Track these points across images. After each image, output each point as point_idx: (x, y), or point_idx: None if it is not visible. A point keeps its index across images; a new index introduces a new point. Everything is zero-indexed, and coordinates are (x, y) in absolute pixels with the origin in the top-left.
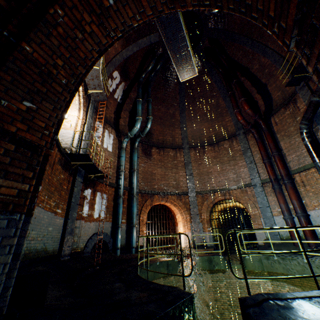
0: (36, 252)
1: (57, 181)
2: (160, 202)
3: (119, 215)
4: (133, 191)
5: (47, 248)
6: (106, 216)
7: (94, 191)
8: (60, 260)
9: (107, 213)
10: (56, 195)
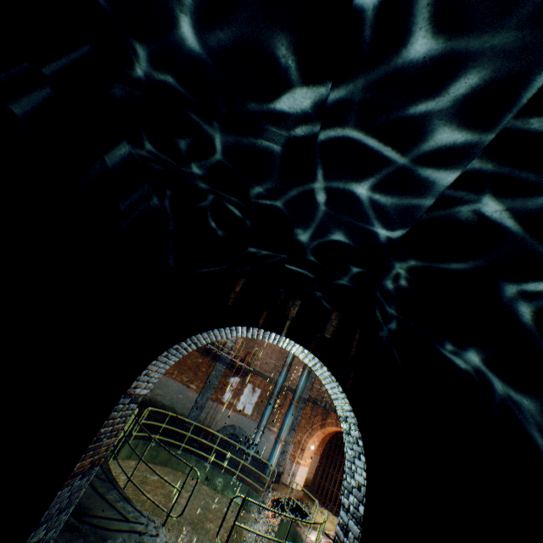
0: (163, 405)
1: (193, 363)
2: (338, 427)
3: (263, 417)
4: (294, 394)
5: (176, 409)
6: (252, 412)
7: (244, 381)
8: (183, 423)
9: (255, 410)
10: (190, 373)
